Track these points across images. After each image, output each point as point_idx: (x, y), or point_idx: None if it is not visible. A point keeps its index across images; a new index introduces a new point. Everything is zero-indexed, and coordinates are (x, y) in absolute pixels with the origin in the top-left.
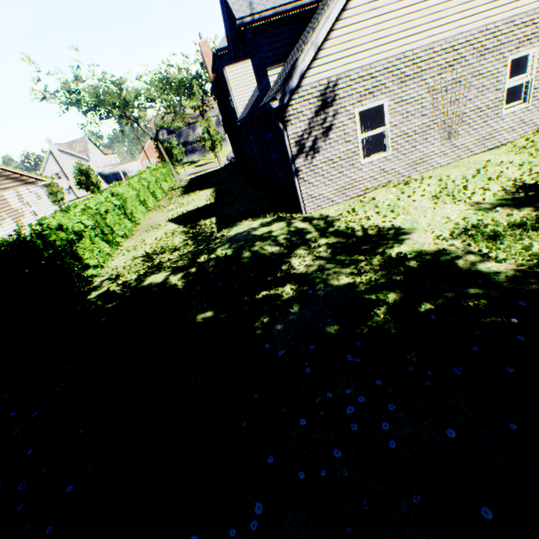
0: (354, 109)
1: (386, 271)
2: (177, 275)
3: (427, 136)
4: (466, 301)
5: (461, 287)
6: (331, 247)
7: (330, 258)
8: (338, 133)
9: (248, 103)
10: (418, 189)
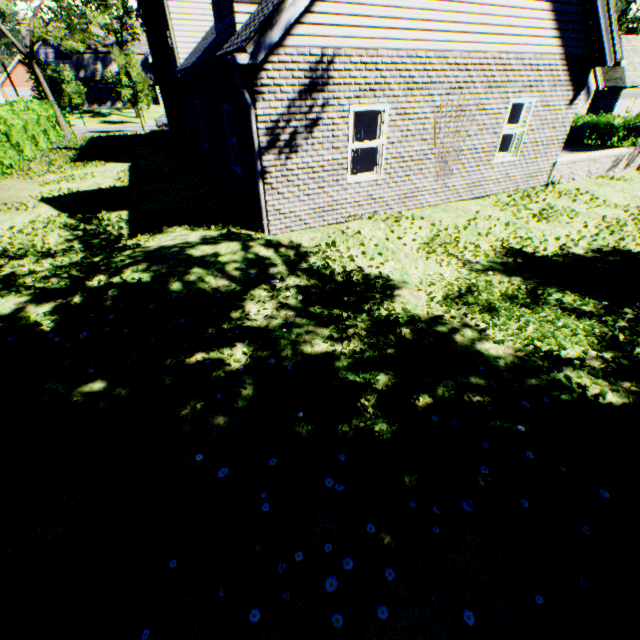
0: (349, 106)
1: (375, 340)
2: (42, 306)
3: (423, 166)
4: (470, 396)
5: (462, 374)
6: (303, 291)
7: (302, 308)
8: (325, 132)
9: (196, 47)
10: (409, 230)
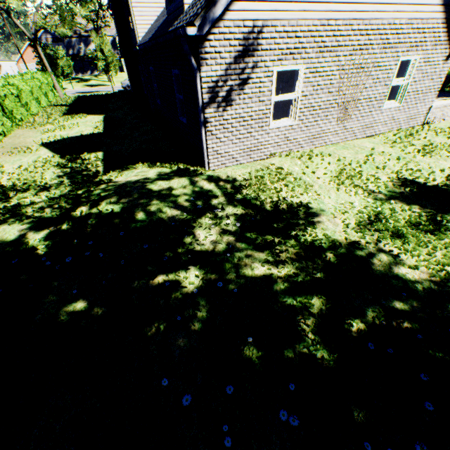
0: (273, 67)
1: (305, 264)
2: (38, 232)
3: (328, 113)
4: (398, 323)
5: (386, 298)
6: (240, 219)
7: (240, 234)
8: (254, 89)
9: (150, 27)
10: (320, 165)
